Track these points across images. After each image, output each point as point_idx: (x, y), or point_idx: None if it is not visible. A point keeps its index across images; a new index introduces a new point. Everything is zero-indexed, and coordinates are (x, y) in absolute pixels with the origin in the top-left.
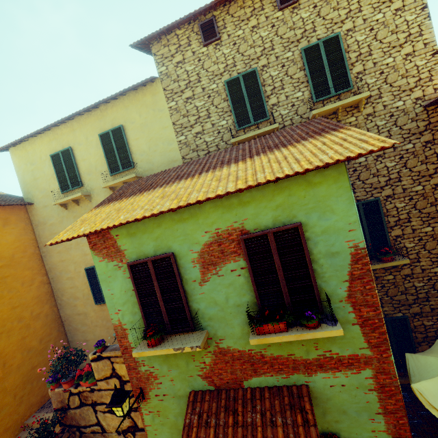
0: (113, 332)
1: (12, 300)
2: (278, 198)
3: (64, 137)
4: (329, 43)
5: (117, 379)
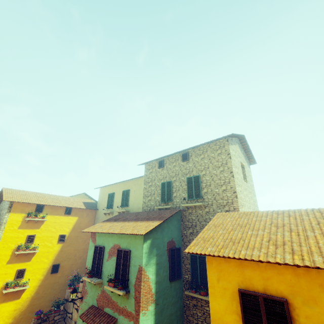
0: None
1: (76, 246)
2: (129, 239)
3: (114, 188)
4: (196, 178)
5: None
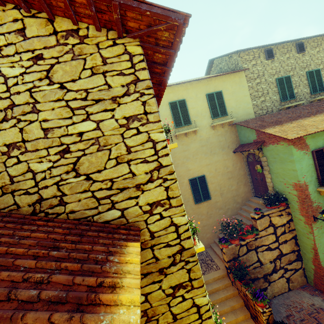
0: (205, 222)
1: None
2: None
3: (180, 92)
4: (316, 72)
5: (272, 227)
